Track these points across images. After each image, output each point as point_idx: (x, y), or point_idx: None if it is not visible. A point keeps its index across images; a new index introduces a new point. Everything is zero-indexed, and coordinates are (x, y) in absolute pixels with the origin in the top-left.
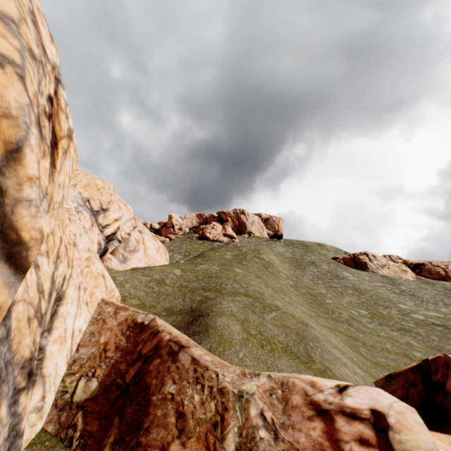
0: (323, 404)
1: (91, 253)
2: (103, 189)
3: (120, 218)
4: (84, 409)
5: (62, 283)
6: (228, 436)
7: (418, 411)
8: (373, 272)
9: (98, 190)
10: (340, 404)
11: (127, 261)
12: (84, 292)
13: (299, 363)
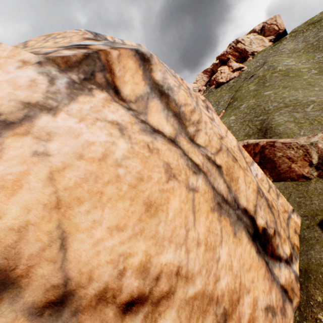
0: None
1: None
2: None
3: None
4: None
5: None
6: (312, 155)
7: None
8: None
9: None
10: None
11: None
12: None
13: None
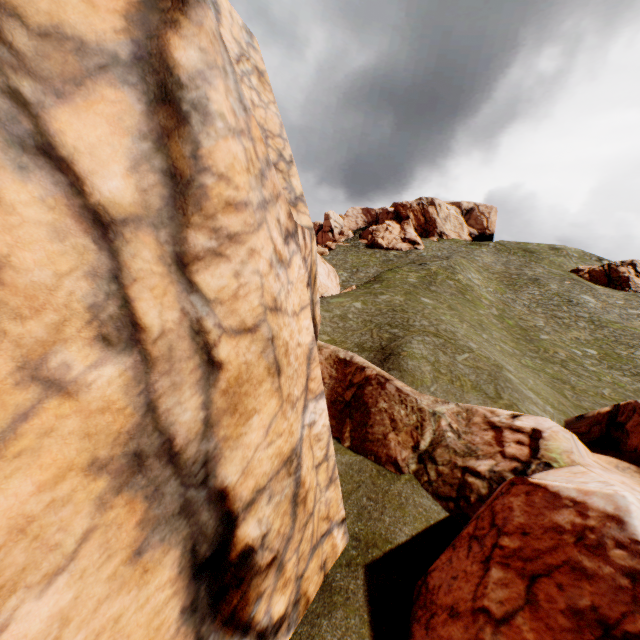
0: (496, 423)
1: None
2: None
3: None
4: None
5: None
6: (426, 434)
7: (593, 441)
8: (636, 293)
9: None
10: (510, 424)
11: None
12: None
13: (486, 399)
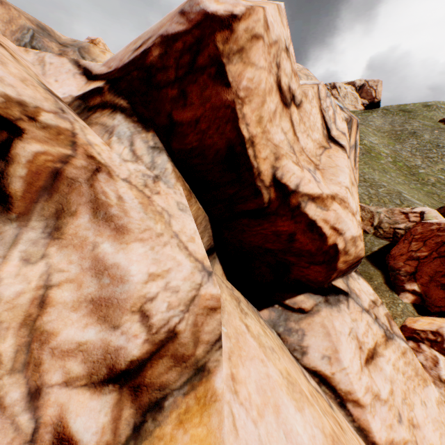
0: (405, 212)
1: None
2: None
3: None
4: None
5: None
6: (375, 220)
7: None
8: None
9: None
10: (410, 211)
11: None
12: None
13: (396, 205)
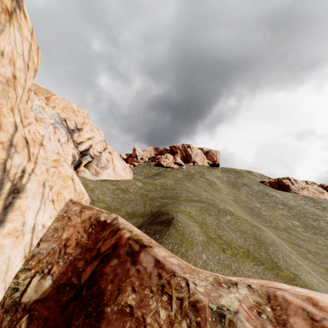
0: None
1: (60, 156)
2: (77, 112)
3: (92, 138)
4: (31, 312)
5: (20, 176)
6: None
7: None
8: (294, 193)
9: (73, 112)
10: None
11: (98, 175)
12: (49, 190)
13: (265, 269)
